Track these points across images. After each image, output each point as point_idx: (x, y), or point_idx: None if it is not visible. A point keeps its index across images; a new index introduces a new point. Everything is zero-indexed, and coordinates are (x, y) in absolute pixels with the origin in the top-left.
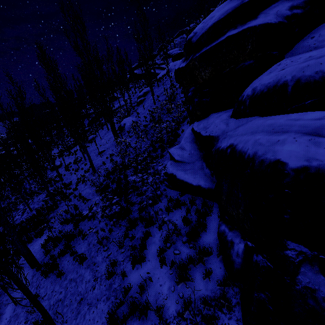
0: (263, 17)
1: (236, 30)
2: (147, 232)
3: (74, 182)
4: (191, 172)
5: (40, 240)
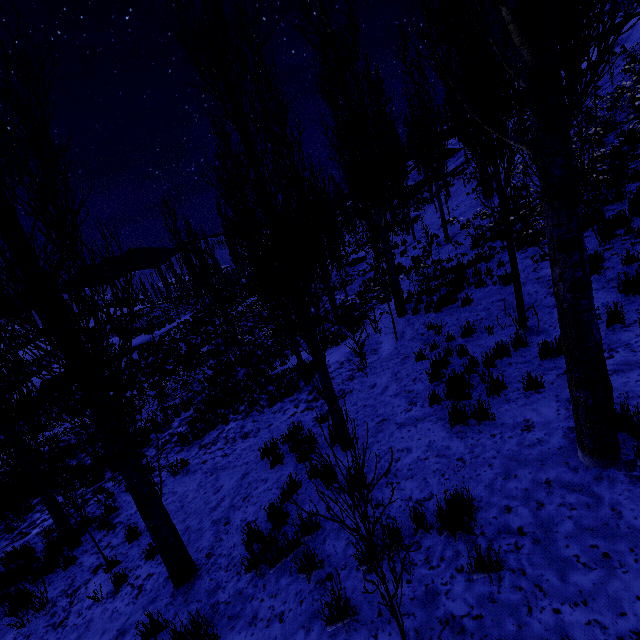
0: None
1: None
2: None
3: (406, 263)
4: None
5: (392, 303)
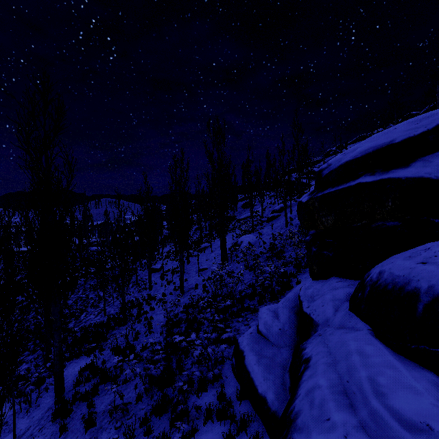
0: (419, 167)
1: (372, 177)
2: (164, 435)
3: (159, 297)
4: (266, 364)
5: (85, 361)
